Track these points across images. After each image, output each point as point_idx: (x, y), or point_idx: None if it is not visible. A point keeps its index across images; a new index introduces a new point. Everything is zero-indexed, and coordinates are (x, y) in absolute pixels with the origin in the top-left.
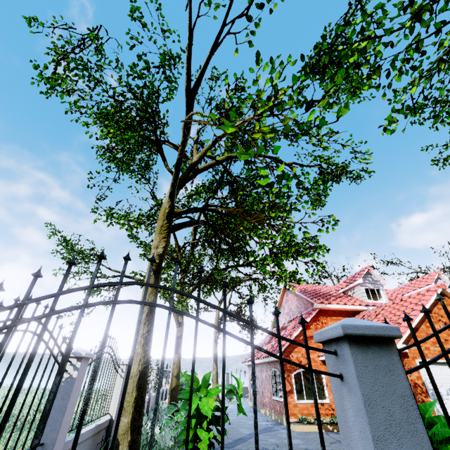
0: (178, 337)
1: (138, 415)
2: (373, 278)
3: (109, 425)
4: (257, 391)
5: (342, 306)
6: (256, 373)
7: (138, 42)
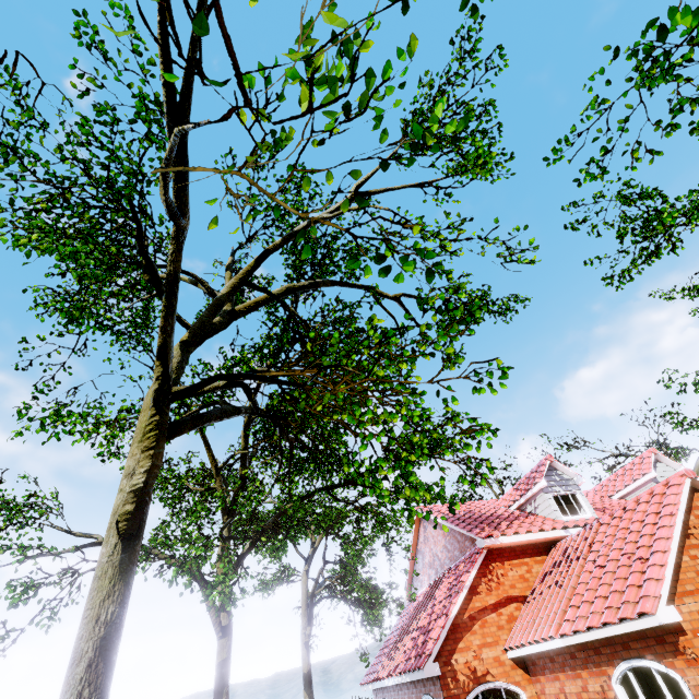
0: (220, 664)
1: None
2: (560, 475)
3: None
4: None
5: (524, 536)
6: None
7: (98, 86)
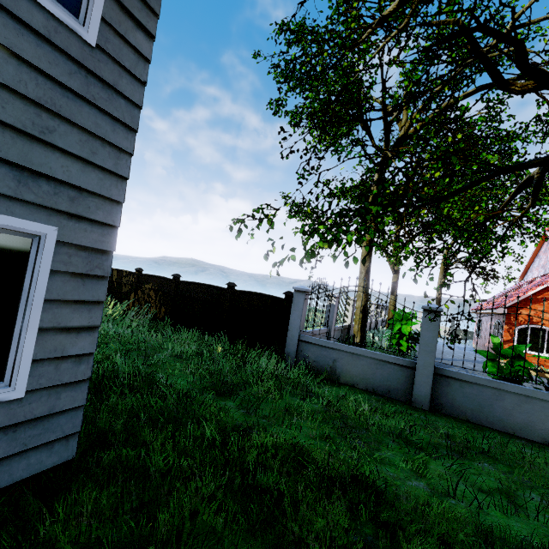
0: (393, 283)
1: (364, 325)
2: None
3: (348, 328)
4: (480, 337)
5: None
6: (482, 322)
7: None
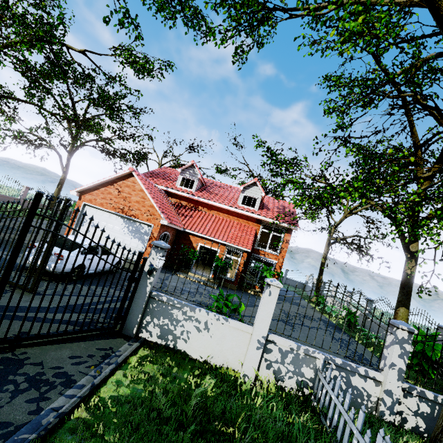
0: (60, 179)
1: None
2: (195, 171)
3: None
4: None
5: None
6: None
7: None
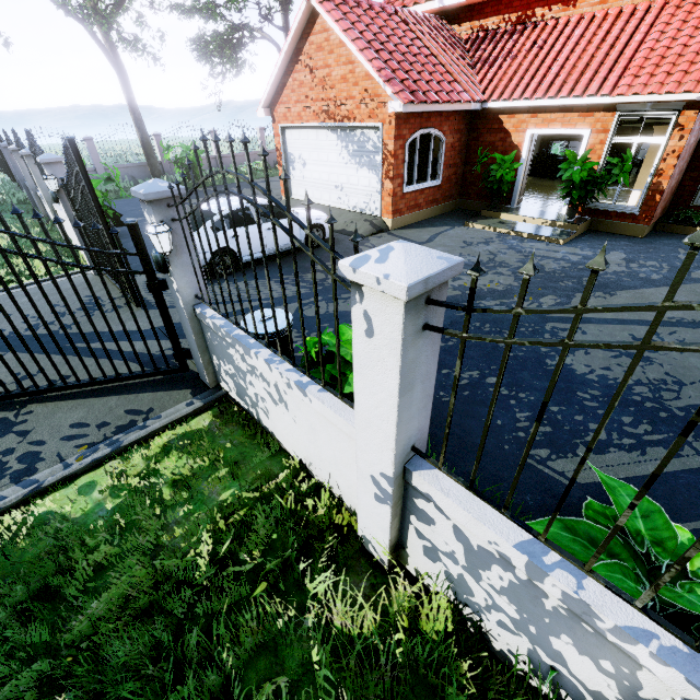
0: None
1: (148, 160)
2: None
3: (162, 164)
4: None
5: None
6: None
7: None
